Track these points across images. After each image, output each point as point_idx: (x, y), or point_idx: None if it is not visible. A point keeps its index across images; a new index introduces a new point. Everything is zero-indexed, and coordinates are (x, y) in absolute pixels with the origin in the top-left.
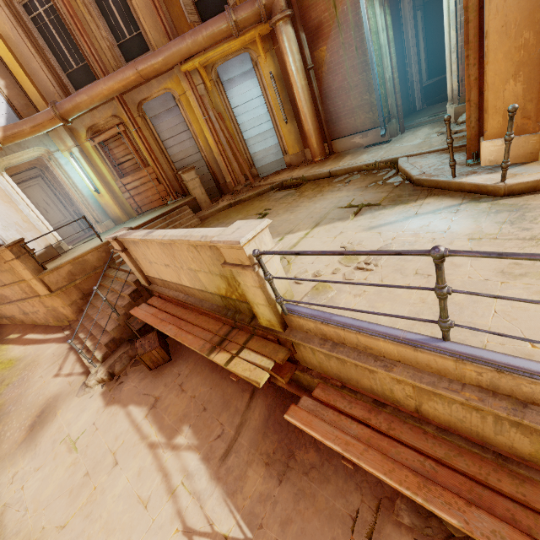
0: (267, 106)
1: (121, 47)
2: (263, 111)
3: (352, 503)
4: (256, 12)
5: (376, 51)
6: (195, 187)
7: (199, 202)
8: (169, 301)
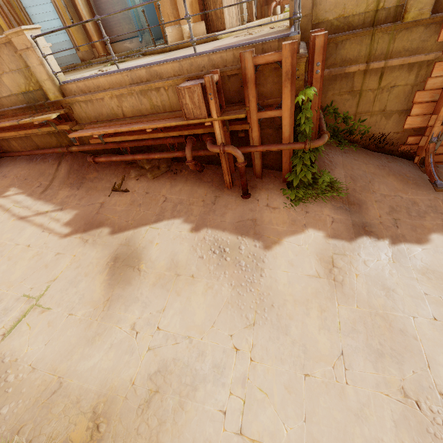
0: (53, 5)
1: None
2: (51, 9)
3: (113, 182)
4: None
5: None
6: None
7: None
8: None
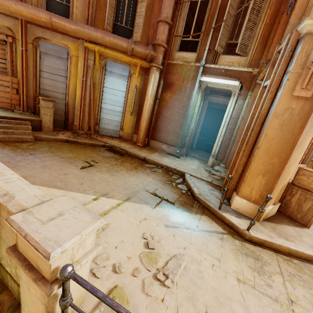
0: (125, 99)
1: (48, 0)
2: (121, 100)
3: None
4: (146, 54)
5: (191, 113)
6: (46, 114)
7: (43, 125)
8: None
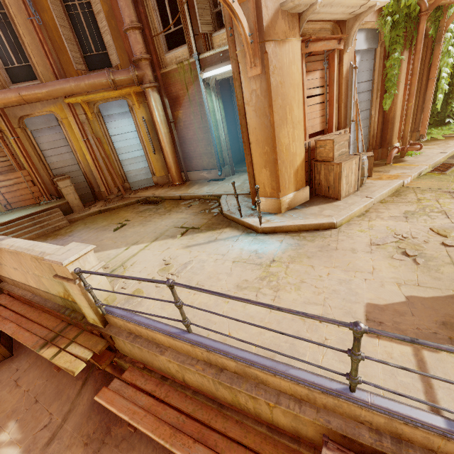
0: (139, 139)
1: (8, 70)
2: (137, 142)
3: None
4: (131, 78)
5: (214, 123)
6: (69, 193)
7: (72, 205)
8: (17, 299)
